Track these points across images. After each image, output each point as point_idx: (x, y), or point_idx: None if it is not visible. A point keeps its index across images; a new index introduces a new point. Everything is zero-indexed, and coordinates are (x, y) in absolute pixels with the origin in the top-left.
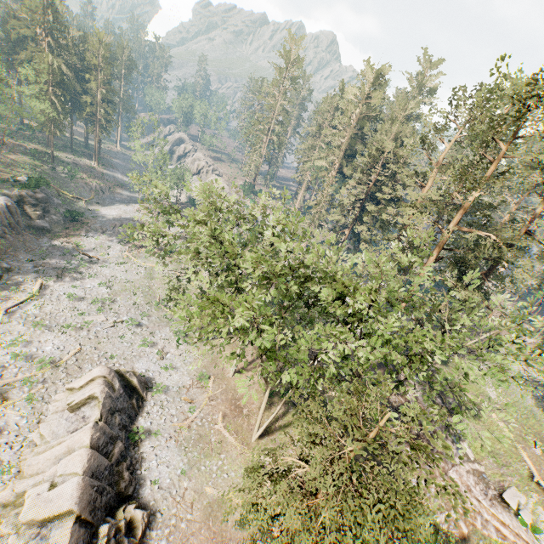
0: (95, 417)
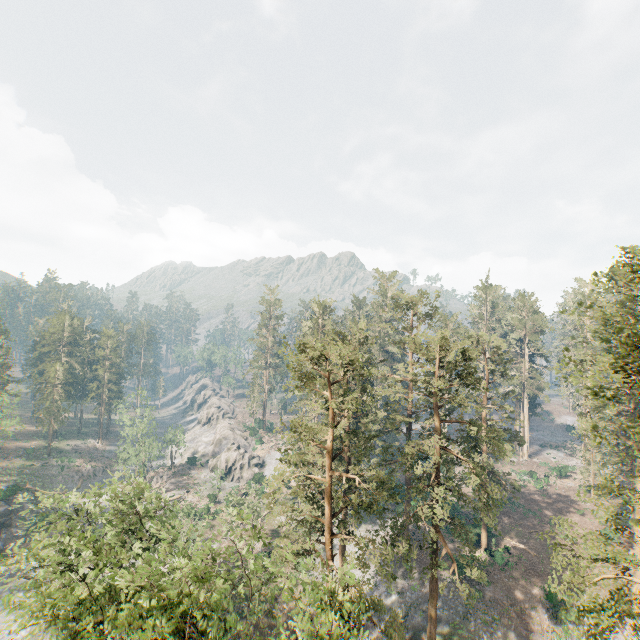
0: None
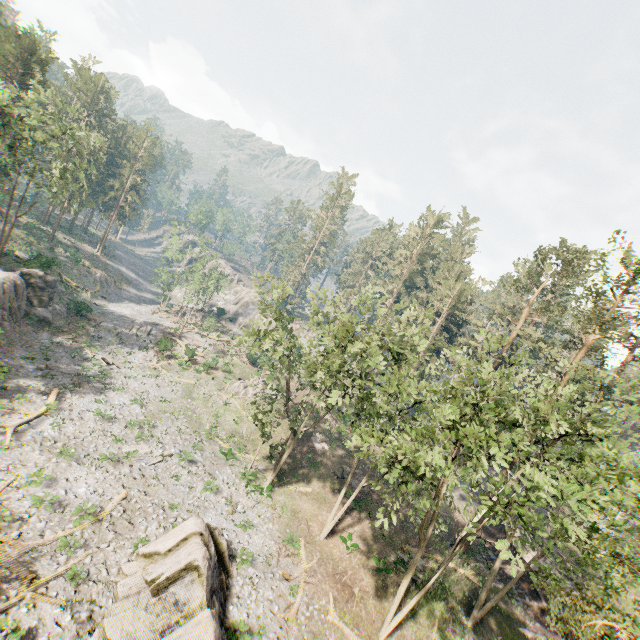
0: (198, 602)
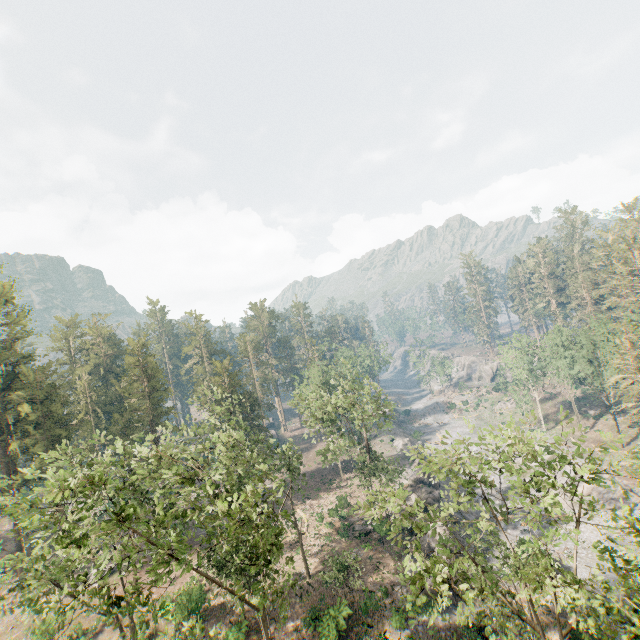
0: None
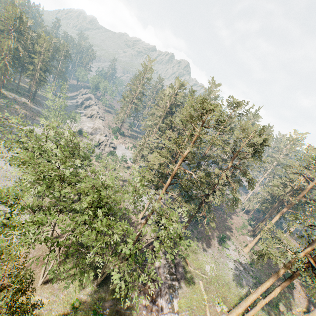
0: None
